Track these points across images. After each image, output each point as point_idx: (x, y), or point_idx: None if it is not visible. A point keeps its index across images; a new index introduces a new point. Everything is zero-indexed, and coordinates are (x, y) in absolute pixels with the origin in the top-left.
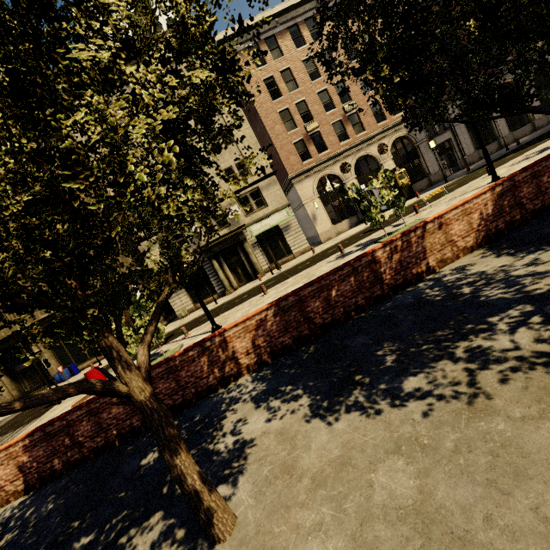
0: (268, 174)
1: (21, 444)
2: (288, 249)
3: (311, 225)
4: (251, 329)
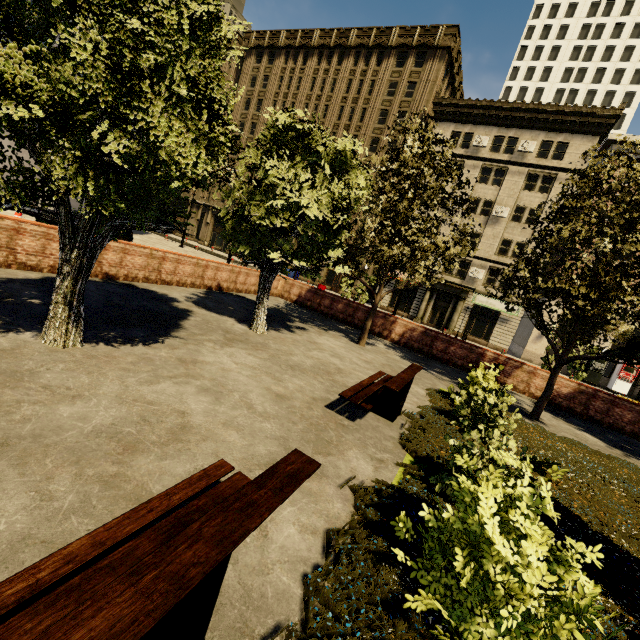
0: None
1: (307, 287)
2: (488, 335)
3: (528, 338)
4: (407, 328)
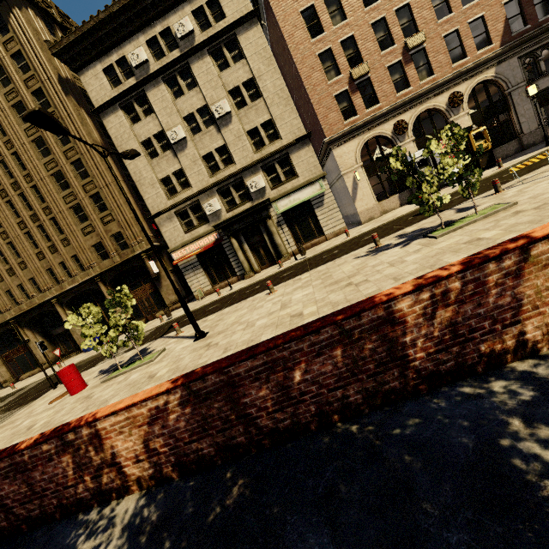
0: (300, 136)
1: None
2: (319, 229)
3: (350, 201)
4: (141, 422)
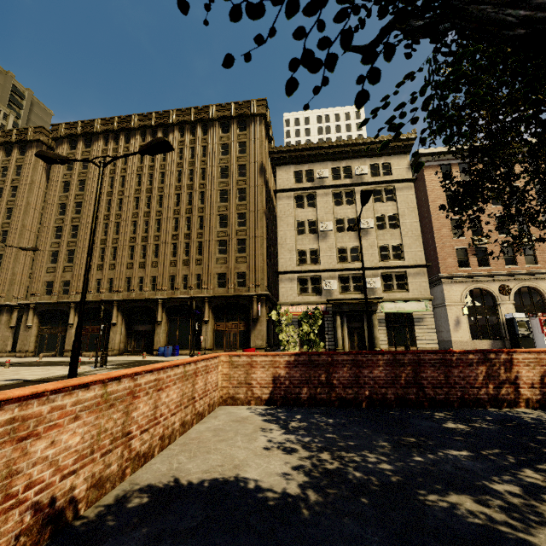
0: (421, 264)
1: (286, 358)
2: (413, 340)
3: (444, 329)
4: (543, 363)
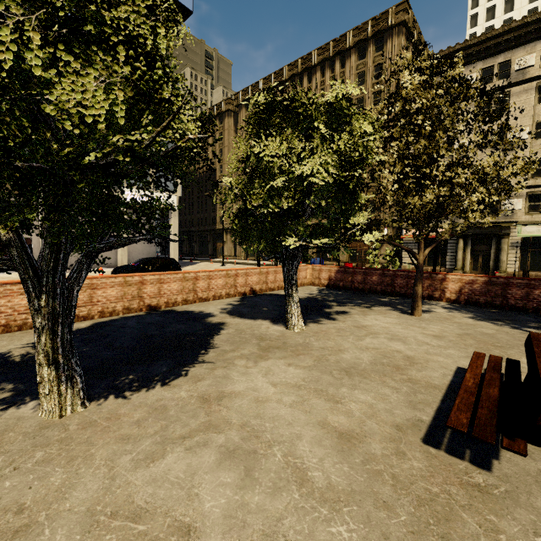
0: None
1: (335, 269)
2: None
3: None
4: (463, 282)
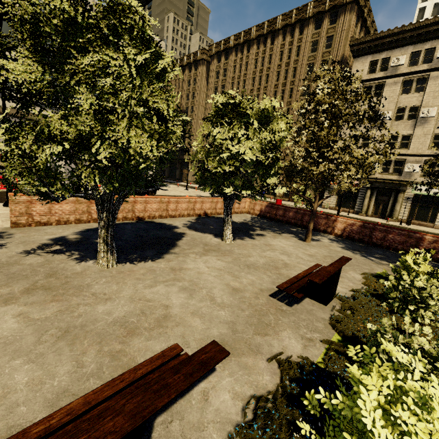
0: None
1: (265, 204)
2: (433, 218)
3: None
4: (347, 223)
